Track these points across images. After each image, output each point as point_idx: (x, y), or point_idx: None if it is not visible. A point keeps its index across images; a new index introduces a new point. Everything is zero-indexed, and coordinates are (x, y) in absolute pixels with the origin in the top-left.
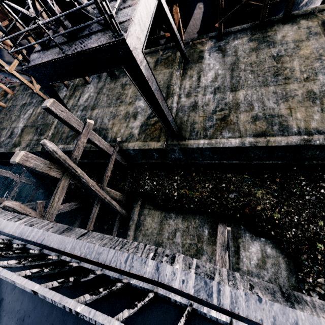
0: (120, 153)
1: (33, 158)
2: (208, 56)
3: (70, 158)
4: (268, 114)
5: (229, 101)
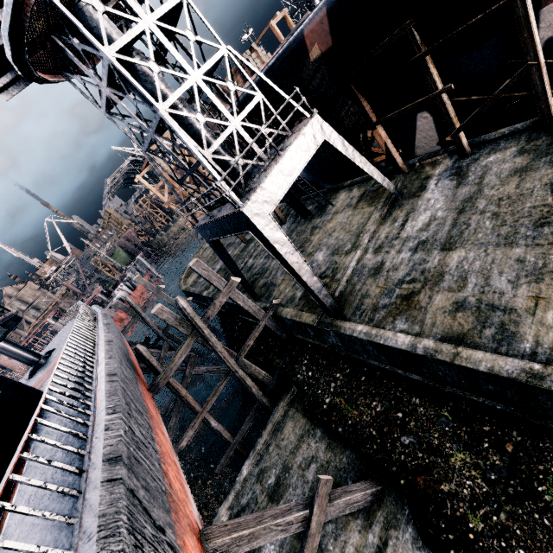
0: (277, 319)
1: (167, 311)
2: (433, 186)
3: (202, 317)
4: (487, 301)
5: (430, 268)
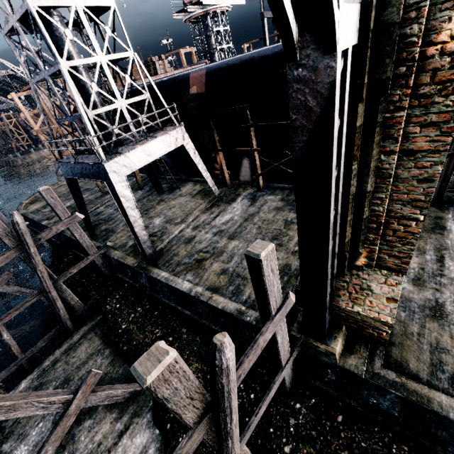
0: (106, 258)
1: None
2: (239, 201)
3: (34, 236)
4: (237, 272)
5: (218, 246)
